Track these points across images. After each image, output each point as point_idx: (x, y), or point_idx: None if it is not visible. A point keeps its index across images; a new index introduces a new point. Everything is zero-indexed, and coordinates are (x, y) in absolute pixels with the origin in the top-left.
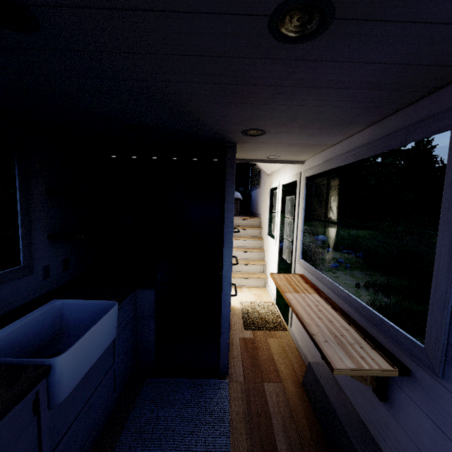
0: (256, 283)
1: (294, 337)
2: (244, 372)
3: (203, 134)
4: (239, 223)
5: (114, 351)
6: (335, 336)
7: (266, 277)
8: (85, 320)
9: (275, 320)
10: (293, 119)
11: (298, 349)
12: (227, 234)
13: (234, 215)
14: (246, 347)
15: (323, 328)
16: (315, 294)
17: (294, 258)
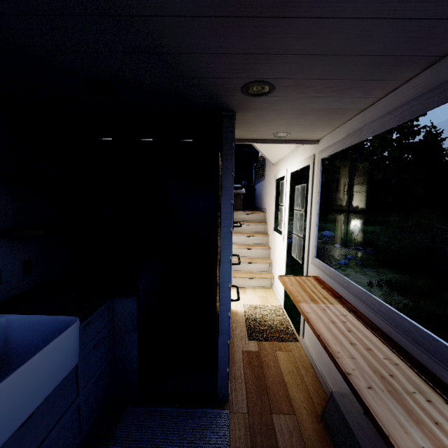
0: (261, 283)
1: (307, 350)
2: (248, 399)
3: (190, 95)
4: (242, 218)
5: (78, 381)
6: (382, 377)
7: (272, 277)
8: (37, 343)
9: (283, 328)
10: (316, 54)
11: (313, 367)
12: (224, 229)
13: (237, 209)
14: (251, 363)
15: (360, 362)
16: (338, 304)
17: (306, 256)
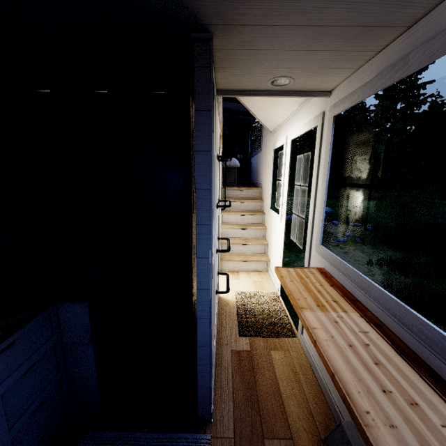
0: (256, 267)
1: (306, 350)
2: (235, 417)
3: None
4: (236, 195)
5: None
6: None
7: (268, 260)
8: None
9: (279, 320)
10: None
11: (313, 371)
12: (200, 212)
13: (230, 185)
14: (241, 366)
15: (406, 436)
16: (354, 312)
17: (308, 242)
